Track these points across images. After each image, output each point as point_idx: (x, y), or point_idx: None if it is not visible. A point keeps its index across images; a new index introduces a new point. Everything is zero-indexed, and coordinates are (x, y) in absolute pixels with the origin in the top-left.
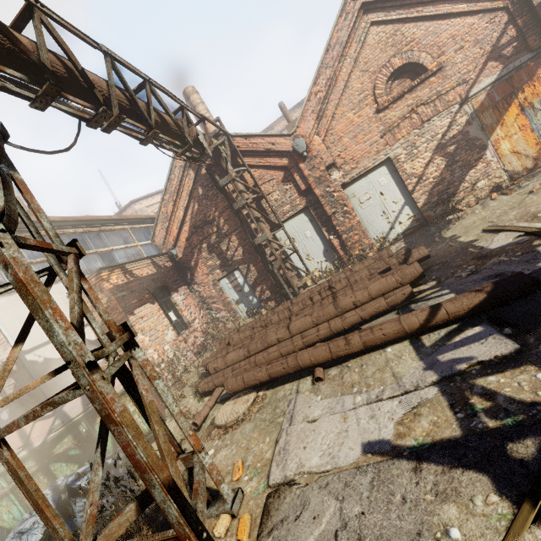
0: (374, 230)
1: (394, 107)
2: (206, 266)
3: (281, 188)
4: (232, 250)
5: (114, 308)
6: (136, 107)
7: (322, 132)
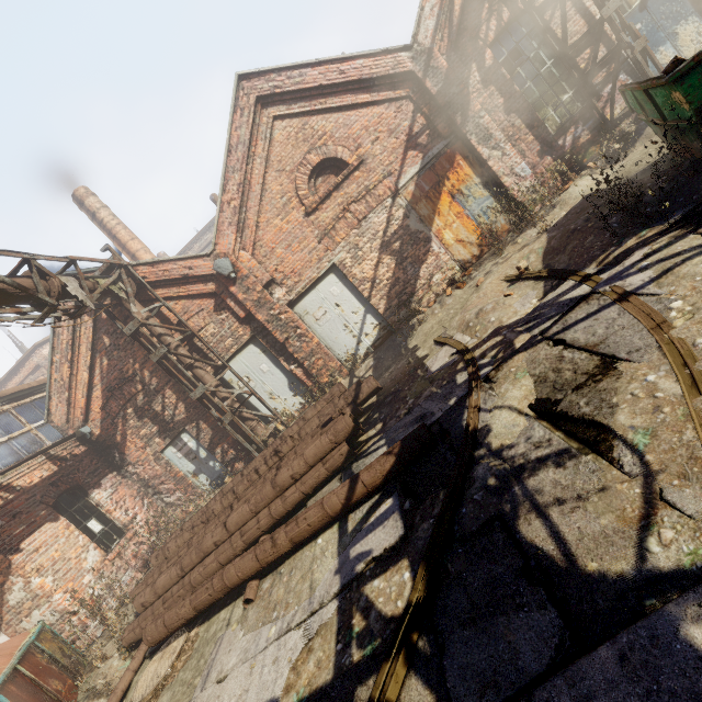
0: (340, 348)
1: (324, 208)
2: (139, 437)
3: (215, 319)
4: (170, 409)
5: None
6: None
7: (248, 245)
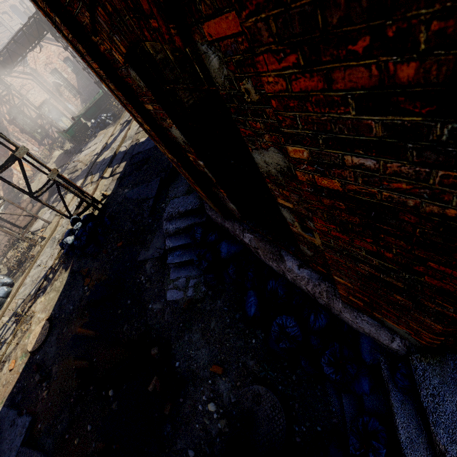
0: None
1: None
2: None
3: None
4: None
5: None
6: None
7: None
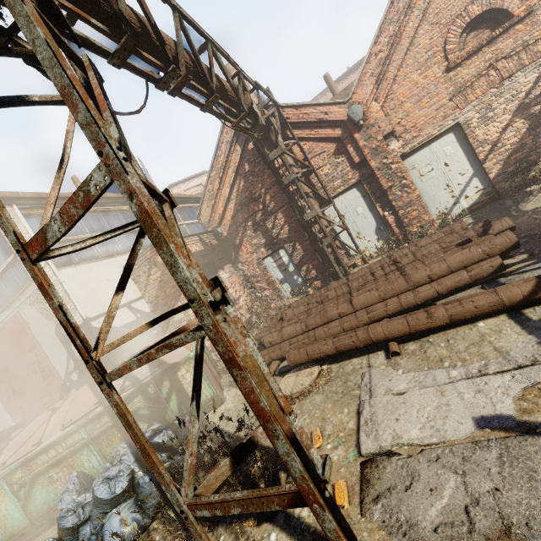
0: (434, 205)
1: (468, 64)
2: (251, 245)
3: (332, 161)
4: (277, 228)
5: (167, 282)
6: (199, 70)
7: (381, 97)
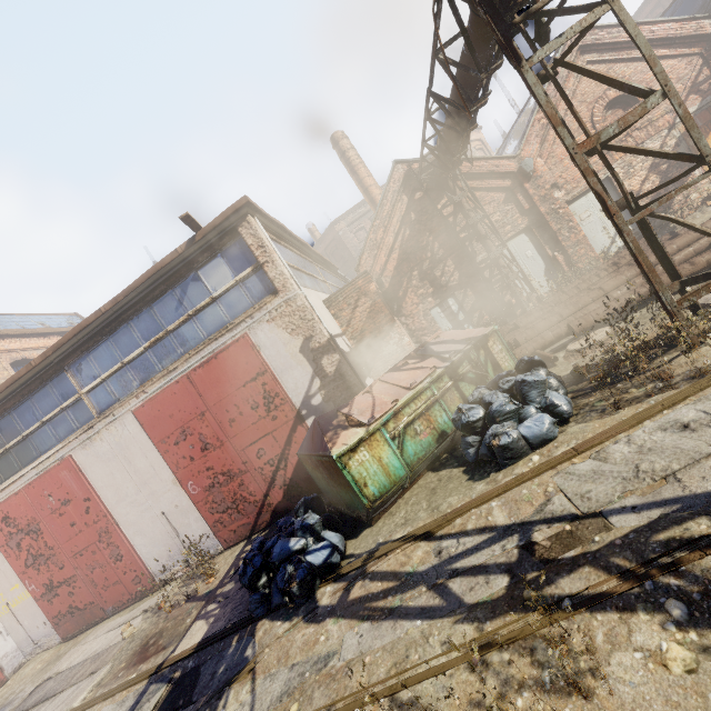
0: (595, 246)
1: None
2: (417, 295)
3: (502, 209)
4: (447, 276)
5: (379, 312)
6: None
7: (544, 155)
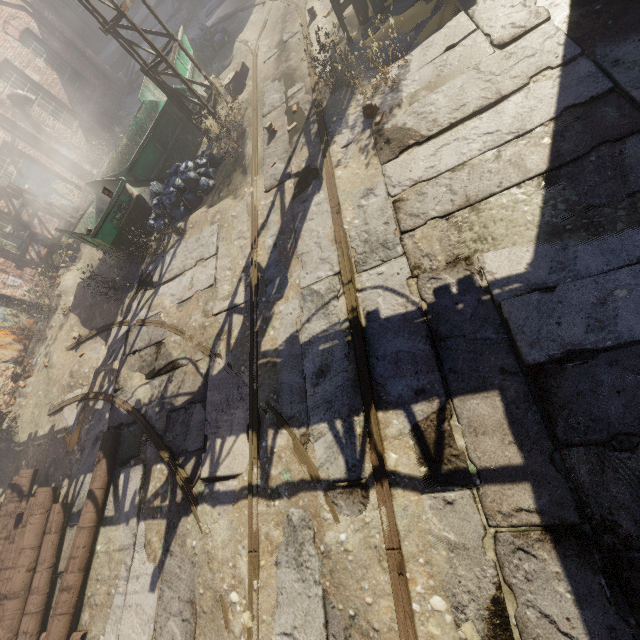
0: None
1: None
2: None
3: None
4: None
5: None
6: None
7: None
